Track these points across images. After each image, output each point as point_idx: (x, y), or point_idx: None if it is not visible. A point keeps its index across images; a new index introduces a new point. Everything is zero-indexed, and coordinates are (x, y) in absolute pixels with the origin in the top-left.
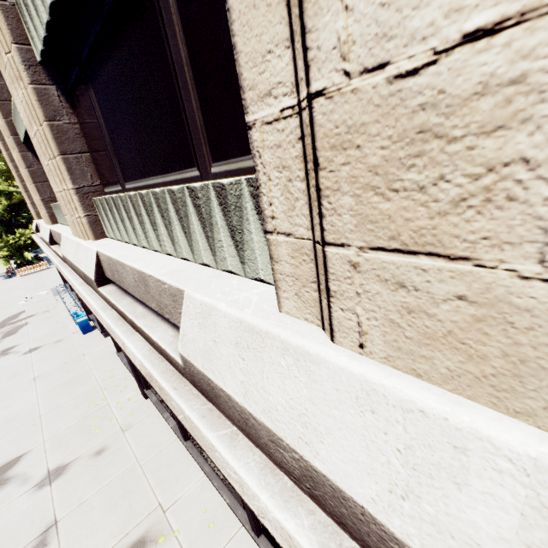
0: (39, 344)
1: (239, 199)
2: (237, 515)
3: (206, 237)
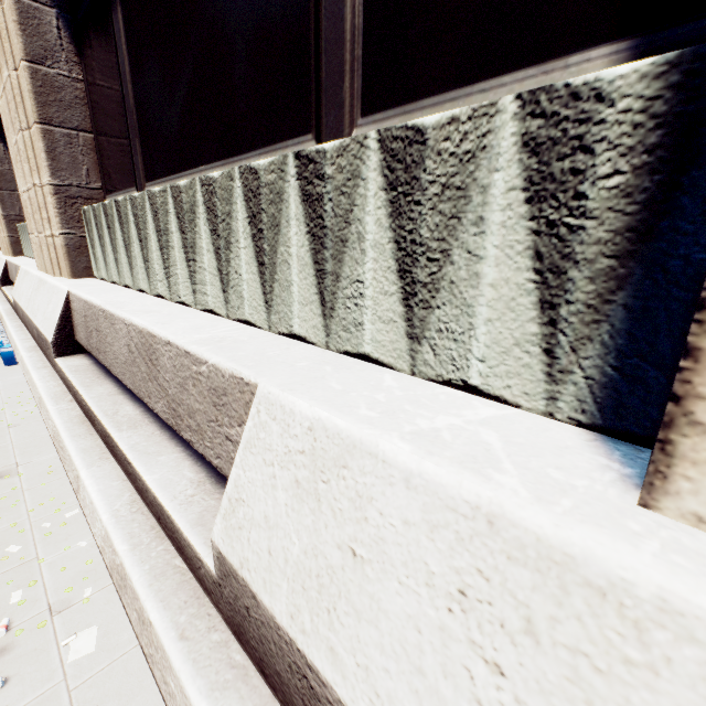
0: None
1: None
2: None
3: None
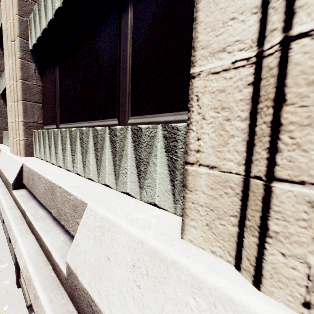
0: None
1: None
2: (7, 239)
3: None
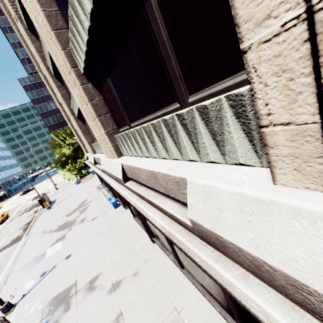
0: (96, 215)
1: (219, 112)
2: (227, 320)
3: (192, 143)
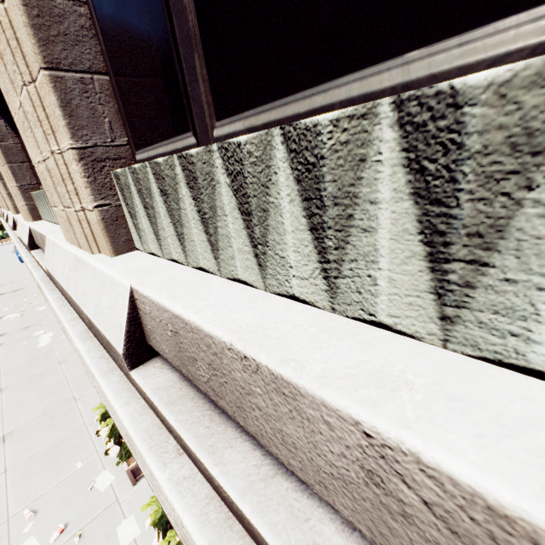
0: None
1: None
2: None
3: None
